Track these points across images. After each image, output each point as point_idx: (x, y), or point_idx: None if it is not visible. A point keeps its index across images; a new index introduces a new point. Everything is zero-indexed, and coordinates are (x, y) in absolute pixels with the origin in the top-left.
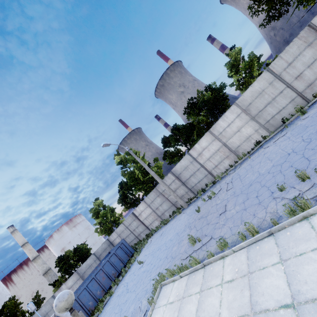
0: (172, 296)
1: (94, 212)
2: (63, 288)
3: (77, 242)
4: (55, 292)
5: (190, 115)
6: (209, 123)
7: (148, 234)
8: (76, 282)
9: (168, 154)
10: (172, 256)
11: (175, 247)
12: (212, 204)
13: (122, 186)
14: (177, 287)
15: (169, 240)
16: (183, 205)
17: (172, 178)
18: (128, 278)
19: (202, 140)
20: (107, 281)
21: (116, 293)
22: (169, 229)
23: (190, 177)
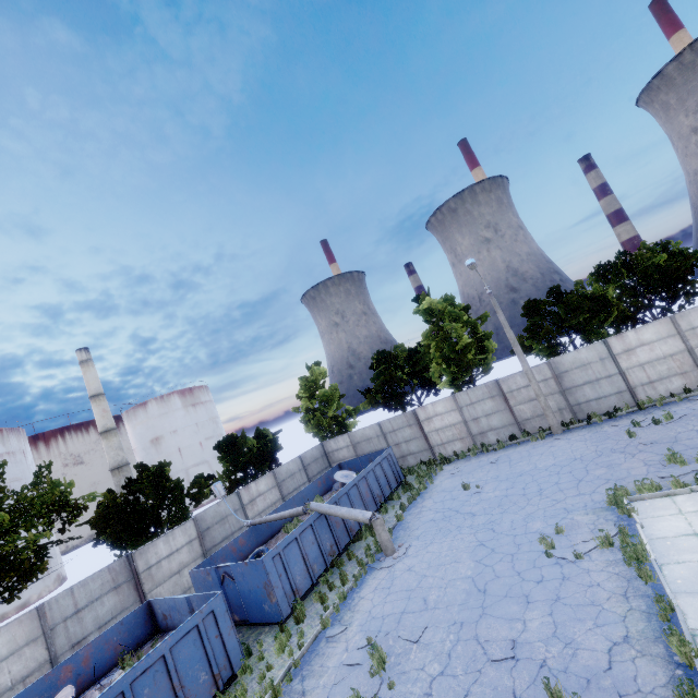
0: (690, 507)
1: (310, 385)
2: (252, 487)
3: (188, 438)
4: (241, 489)
5: (600, 280)
6: (639, 307)
7: (441, 458)
8: (270, 490)
9: (544, 331)
10: (605, 478)
11: (597, 470)
12: (674, 430)
13: (382, 359)
14: (693, 500)
15: (552, 466)
16: (553, 427)
17: (545, 374)
18: (439, 504)
19: (648, 328)
20: (371, 501)
21: (420, 519)
22: (523, 455)
23: (585, 384)
